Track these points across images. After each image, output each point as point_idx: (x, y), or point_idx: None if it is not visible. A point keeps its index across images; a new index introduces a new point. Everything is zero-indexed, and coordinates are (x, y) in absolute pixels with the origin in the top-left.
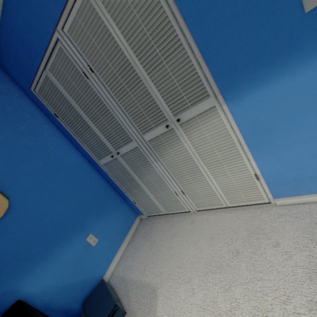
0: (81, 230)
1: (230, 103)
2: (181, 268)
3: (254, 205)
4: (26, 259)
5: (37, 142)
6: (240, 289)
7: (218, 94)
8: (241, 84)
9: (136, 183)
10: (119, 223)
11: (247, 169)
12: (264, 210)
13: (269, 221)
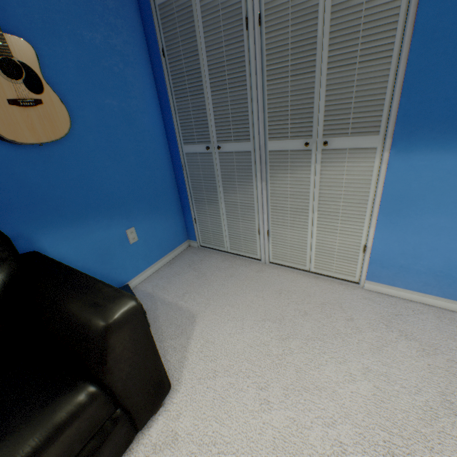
0: (125, 216)
1: (395, 153)
2: (233, 307)
3: (340, 280)
4: (57, 211)
5: (123, 73)
6: (298, 342)
7: (389, 136)
8: (420, 139)
9: (215, 196)
10: (166, 235)
11: (360, 236)
12: (349, 288)
13: (350, 299)
